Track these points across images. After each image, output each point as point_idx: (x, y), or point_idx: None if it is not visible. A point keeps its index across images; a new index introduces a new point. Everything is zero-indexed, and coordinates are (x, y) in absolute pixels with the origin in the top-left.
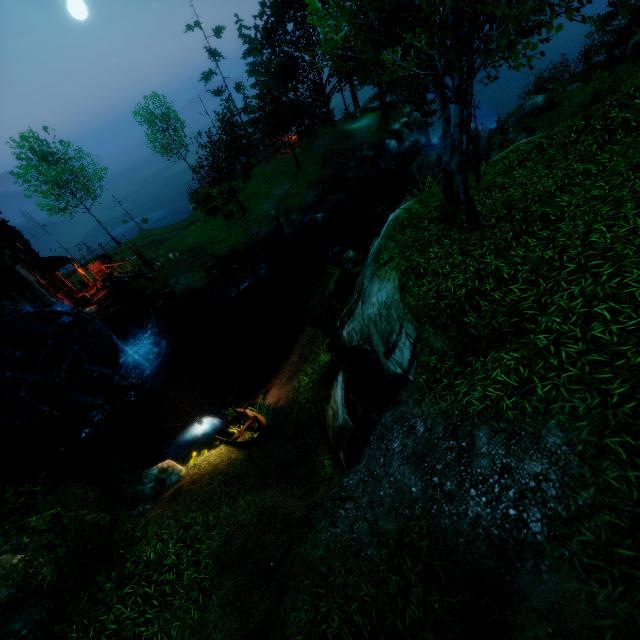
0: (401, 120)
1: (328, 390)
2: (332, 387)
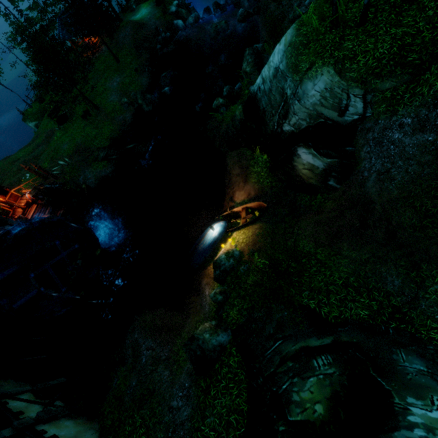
0: (173, 3)
1: (288, 166)
2: (293, 161)
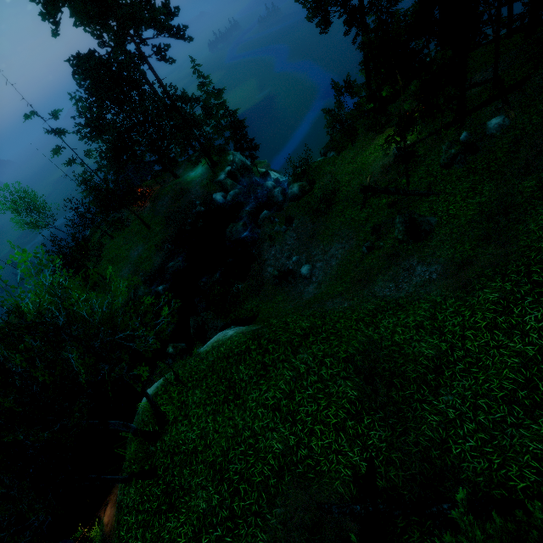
0: (225, 169)
1: None
2: None
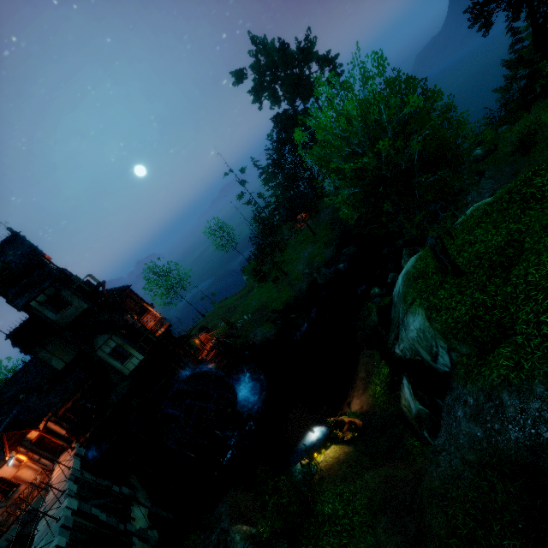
0: None
1: (398, 392)
2: (400, 389)
